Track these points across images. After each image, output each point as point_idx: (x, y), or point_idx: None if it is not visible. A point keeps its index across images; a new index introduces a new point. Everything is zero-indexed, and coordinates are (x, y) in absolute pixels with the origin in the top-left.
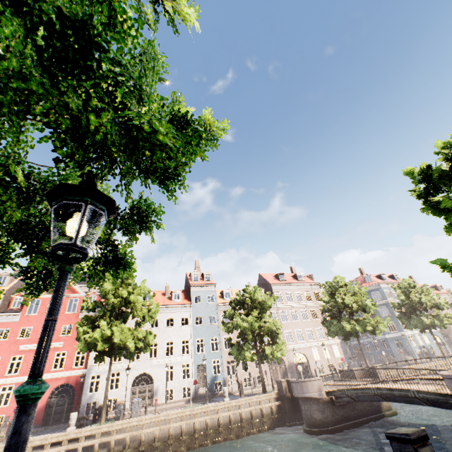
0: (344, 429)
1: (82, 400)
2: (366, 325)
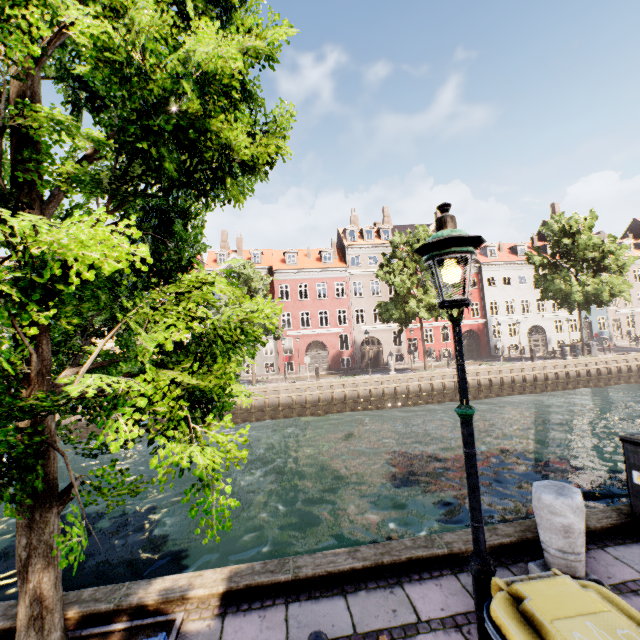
0: None
1: (490, 344)
2: None
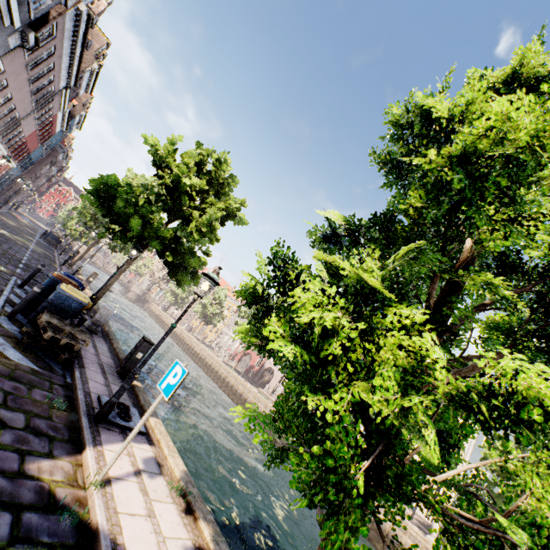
0: None
1: None
2: None
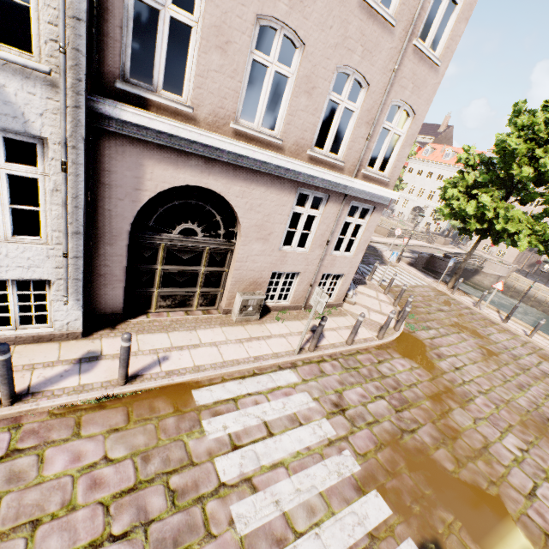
0: None
1: (389, 206)
2: None
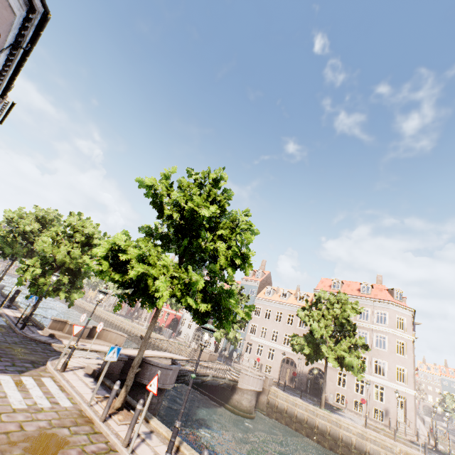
0: (192, 387)
1: (177, 328)
2: (303, 348)
